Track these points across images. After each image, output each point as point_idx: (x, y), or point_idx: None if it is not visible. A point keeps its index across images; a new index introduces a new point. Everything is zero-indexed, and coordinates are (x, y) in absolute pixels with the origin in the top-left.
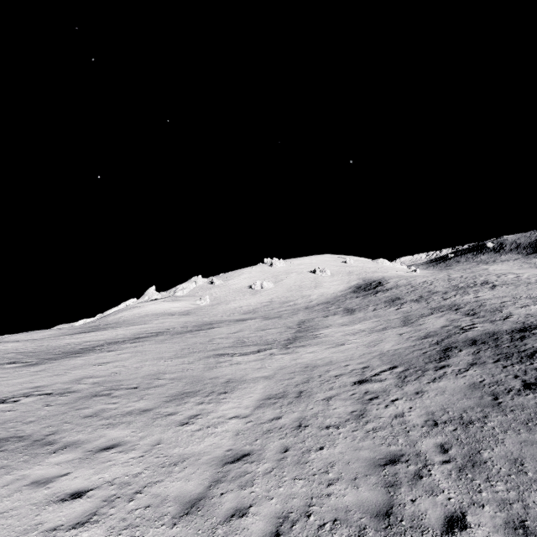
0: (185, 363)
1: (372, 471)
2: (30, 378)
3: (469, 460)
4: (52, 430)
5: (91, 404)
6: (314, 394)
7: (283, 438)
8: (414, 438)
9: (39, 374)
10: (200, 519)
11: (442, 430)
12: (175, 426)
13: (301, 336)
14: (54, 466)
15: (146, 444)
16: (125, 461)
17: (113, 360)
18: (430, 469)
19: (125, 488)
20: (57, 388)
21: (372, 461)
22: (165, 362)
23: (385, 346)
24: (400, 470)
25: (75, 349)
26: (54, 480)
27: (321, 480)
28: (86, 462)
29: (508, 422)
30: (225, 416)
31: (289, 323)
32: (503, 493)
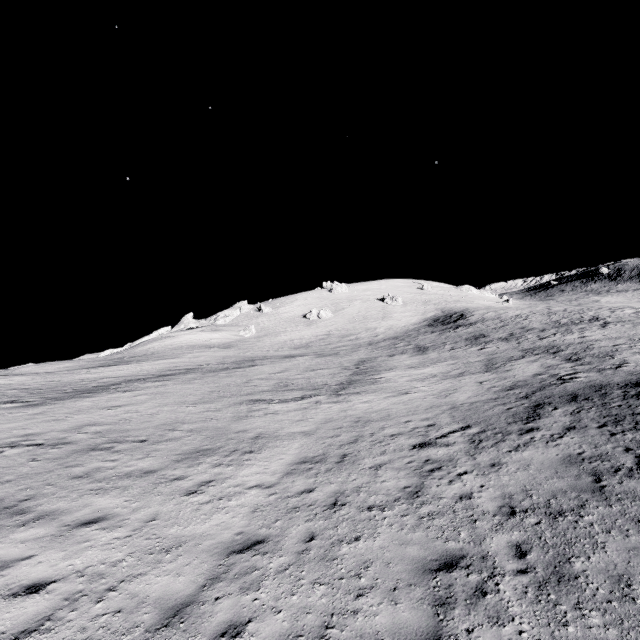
0: (211, 411)
1: (418, 578)
2: (24, 423)
3: (554, 571)
4: (29, 493)
5: (86, 461)
6: (360, 460)
7: (310, 520)
8: (481, 532)
9: (36, 418)
10: (180, 636)
11: (521, 522)
12: (180, 496)
13: (357, 380)
14: (17, 544)
15: (138, 519)
16: (106, 543)
17: (127, 403)
18: (499, 582)
19: (96, 582)
20: (51, 438)
21: (421, 562)
22: (187, 409)
23: (459, 398)
24: (457, 580)
25: (88, 387)
26: (12, 565)
27: (349, 587)
28: (57, 541)
29: (613, 517)
30: (244, 484)
31: (346, 362)
32: (599, 631)
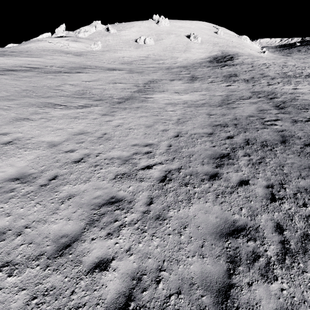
0: (2, 109)
1: None
2: None
3: None
4: None
5: None
6: (61, 185)
7: None
8: None
9: None
10: None
11: None
12: None
13: (134, 97)
14: None
15: None
16: None
17: None
18: None
19: None
20: None
21: None
22: None
23: (186, 127)
24: None
25: None
26: None
27: None
28: None
29: None
30: None
31: (141, 80)
32: None
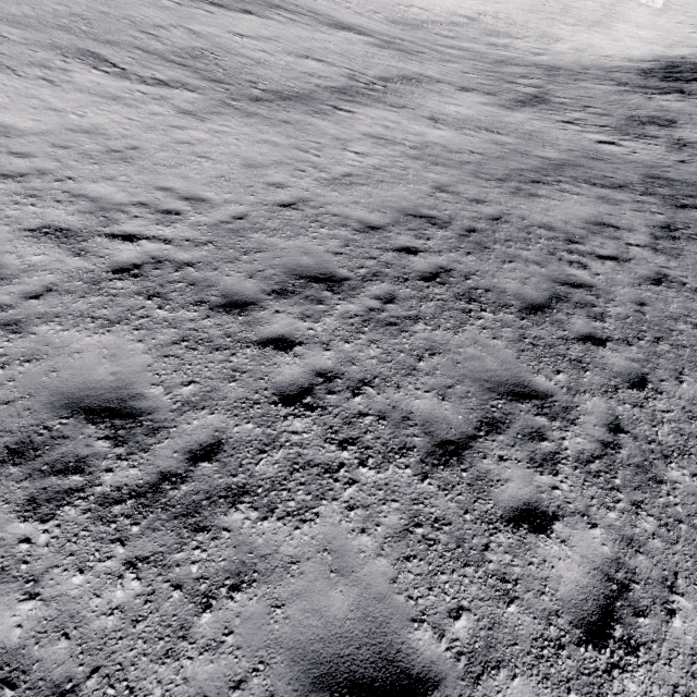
0: None
1: None
2: None
3: None
4: None
5: None
6: None
7: None
8: None
9: None
10: None
11: None
12: None
13: (309, 99)
14: None
15: None
16: None
17: None
18: None
19: None
20: None
21: None
22: None
23: (337, 197)
24: None
25: None
26: None
27: None
28: None
29: None
30: None
31: (380, 69)
32: None
